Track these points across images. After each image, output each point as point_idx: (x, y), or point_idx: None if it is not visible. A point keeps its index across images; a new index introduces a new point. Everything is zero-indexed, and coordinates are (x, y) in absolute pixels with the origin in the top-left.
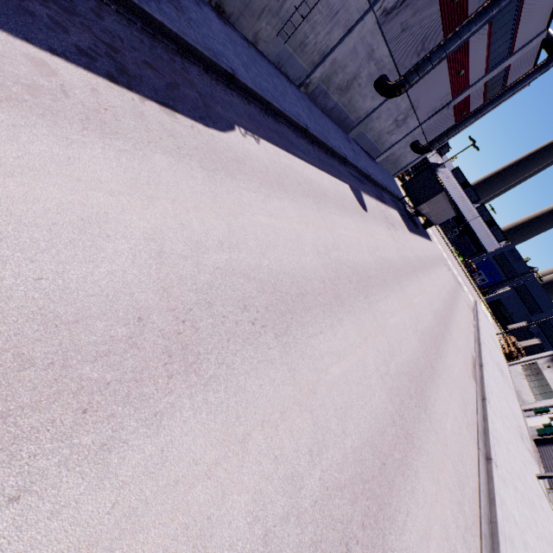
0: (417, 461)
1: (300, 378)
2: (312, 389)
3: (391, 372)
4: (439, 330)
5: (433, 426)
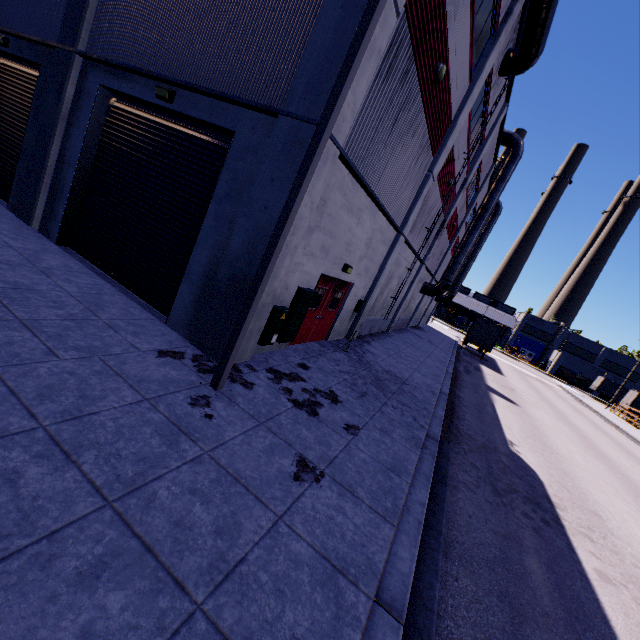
0: None
1: None
2: None
3: None
4: None
5: None
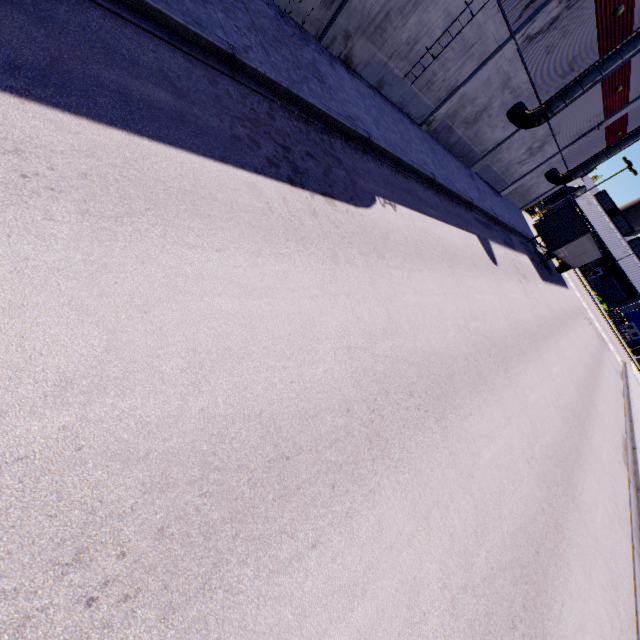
0: (568, 553)
1: (459, 461)
2: (470, 473)
3: (536, 456)
4: (582, 405)
5: (582, 517)
